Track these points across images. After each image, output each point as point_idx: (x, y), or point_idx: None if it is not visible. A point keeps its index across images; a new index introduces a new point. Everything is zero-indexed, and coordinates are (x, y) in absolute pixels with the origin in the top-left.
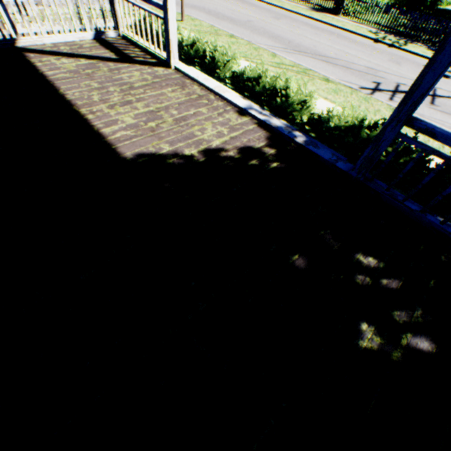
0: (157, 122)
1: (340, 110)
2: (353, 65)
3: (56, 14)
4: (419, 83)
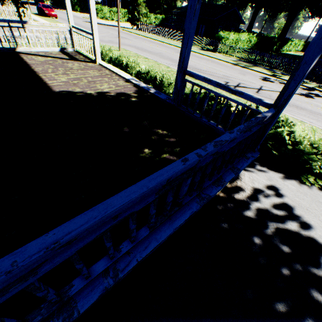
0: (78, 81)
1: (189, 87)
2: (215, 74)
3: (45, 43)
4: (181, 53)
